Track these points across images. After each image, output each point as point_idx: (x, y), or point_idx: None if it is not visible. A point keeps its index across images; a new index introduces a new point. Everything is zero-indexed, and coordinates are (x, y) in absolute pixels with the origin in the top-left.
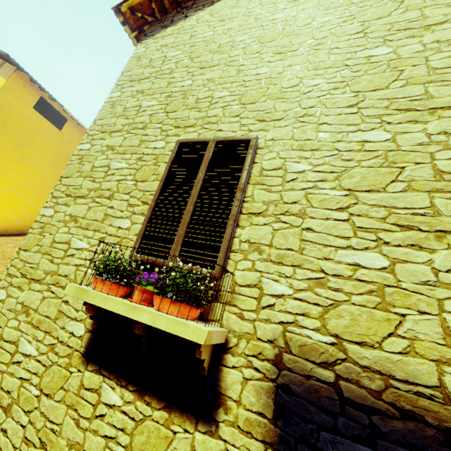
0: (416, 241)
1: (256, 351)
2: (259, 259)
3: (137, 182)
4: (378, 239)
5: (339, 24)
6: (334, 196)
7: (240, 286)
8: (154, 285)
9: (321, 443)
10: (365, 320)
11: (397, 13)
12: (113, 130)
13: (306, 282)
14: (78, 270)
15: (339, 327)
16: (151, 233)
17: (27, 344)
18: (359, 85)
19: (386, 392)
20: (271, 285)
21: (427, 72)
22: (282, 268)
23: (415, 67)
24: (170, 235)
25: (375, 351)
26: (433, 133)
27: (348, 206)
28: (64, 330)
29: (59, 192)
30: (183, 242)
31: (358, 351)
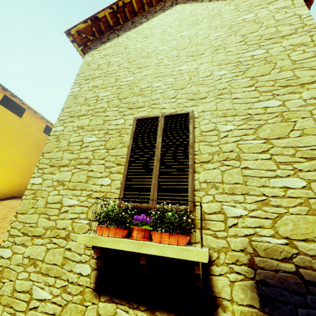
0: None
1: (233, 260)
2: (217, 193)
3: (108, 150)
4: (294, 168)
5: (227, 37)
6: (256, 144)
7: (208, 214)
8: (148, 224)
9: None
10: (303, 223)
11: (261, 29)
12: (79, 114)
13: (255, 204)
14: (74, 222)
15: (287, 231)
16: (130, 186)
17: (40, 290)
18: (251, 73)
19: None
20: (231, 210)
21: (291, 63)
22: (235, 197)
23: (283, 60)
24: (145, 185)
25: None
26: (306, 99)
27: (268, 149)
28: (72, 272)
29: (43, 164)
30: (158, 189)
31: (305, 246)
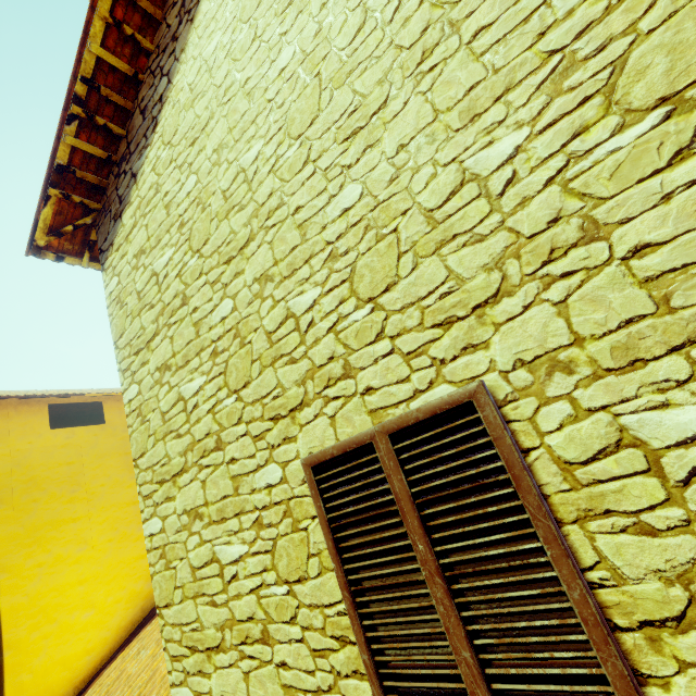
0: None
1: None
2: None
3: (290, 587)
4: None
5: None
6: None
7: None
8: None
9: None
10: None
11: None
12: (172, 471)
13: None
14: None
15: None
16: None
17: None
18: (649, 79)
19: None
20: None
21: None
22: None
23: None
24: None
25: None
26: None
27: None
28: None
29: (174, 643)
30: None
31: None
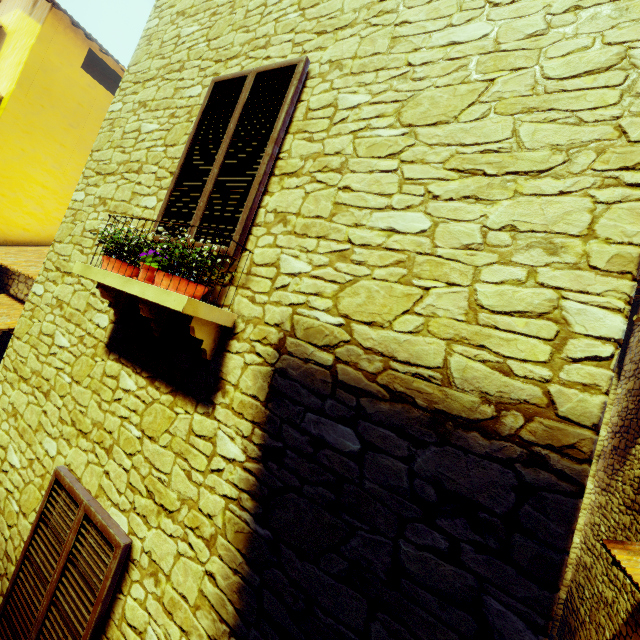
0: (475, 191)
1: (261, 336)
2: (283, 232)
3: (167, 148)
4: (426, 193)
5: None
6: (388, 137)
7: (257, 266)
8: (161, 263)
9: (305, 424)
10: (382, 297)
11: None
12: (146, 78)
13: (327, 257)
14: None
15: (351, 306)
16: (172, 209)
17: (62, 336)
18: None
19: (383, 374)
20: (290, 262)
21: None
22: (305, 241)
23: None
24: (192, 210)
25: (384, 331)
26: (556, 12)
27: (402, 150)
28: (91, 322)
29: (90, 170)
30: (204, 217)
31: (365, 333)
